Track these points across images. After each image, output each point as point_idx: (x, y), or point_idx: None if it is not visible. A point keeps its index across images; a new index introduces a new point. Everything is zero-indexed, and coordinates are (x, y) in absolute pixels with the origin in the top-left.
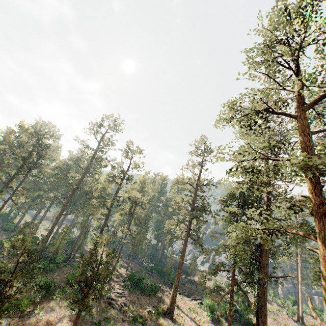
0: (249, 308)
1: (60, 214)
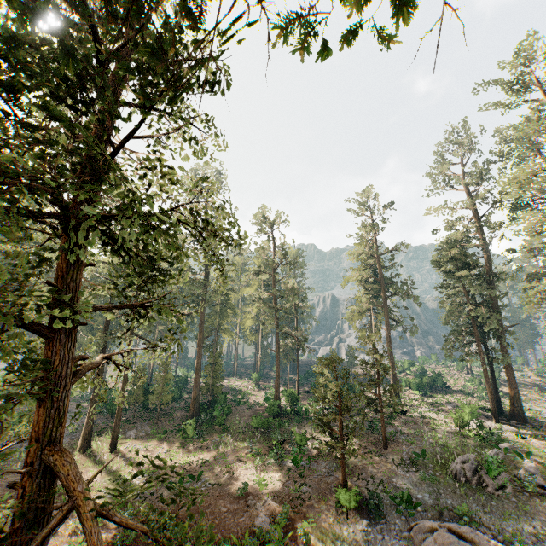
0: (504, 358)
1: (202, 338)
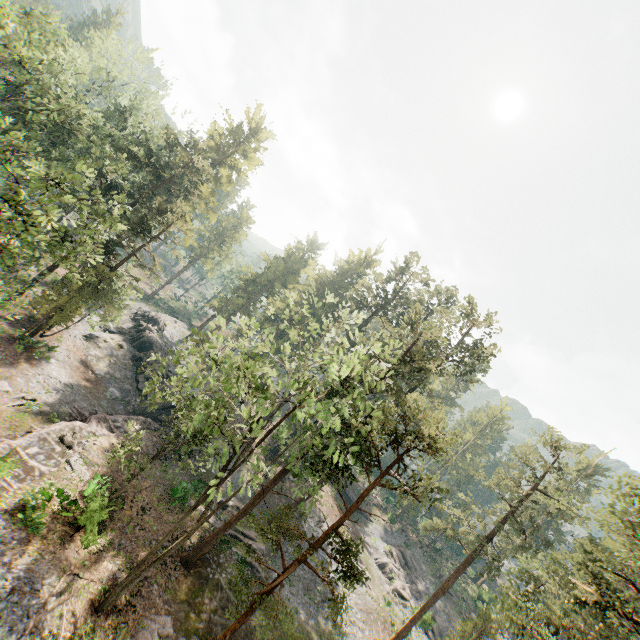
0: None
1: None
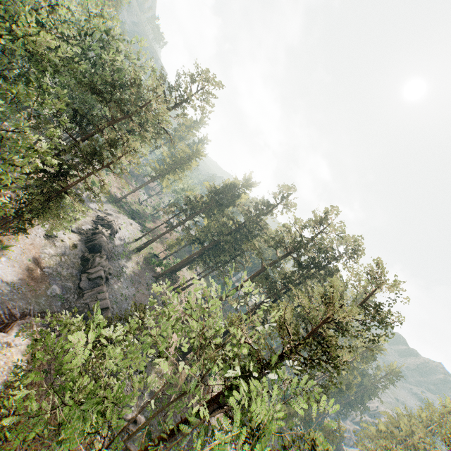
0: None
1: None
